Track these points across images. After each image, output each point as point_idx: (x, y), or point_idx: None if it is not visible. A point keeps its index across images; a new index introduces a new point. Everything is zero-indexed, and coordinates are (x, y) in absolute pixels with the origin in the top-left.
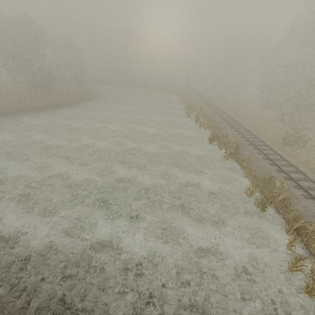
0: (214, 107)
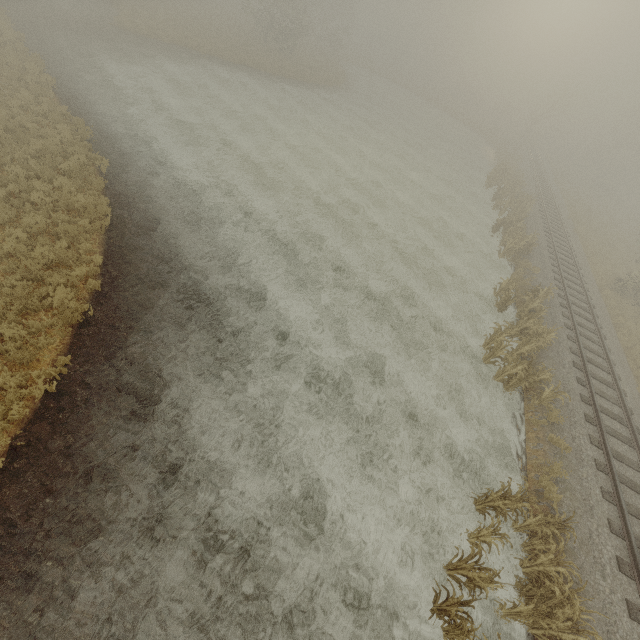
0: (545, 194)
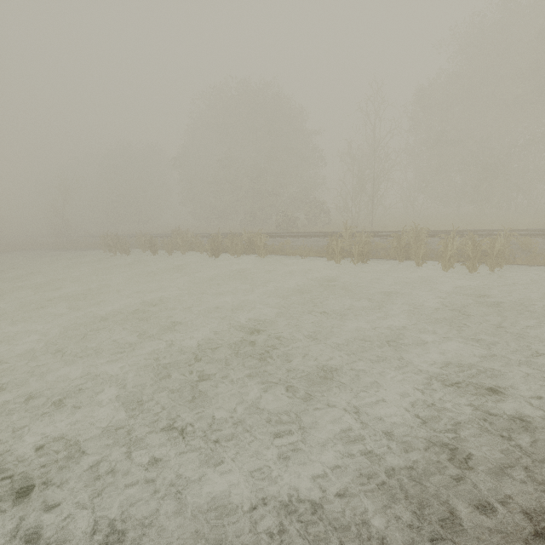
0: None
